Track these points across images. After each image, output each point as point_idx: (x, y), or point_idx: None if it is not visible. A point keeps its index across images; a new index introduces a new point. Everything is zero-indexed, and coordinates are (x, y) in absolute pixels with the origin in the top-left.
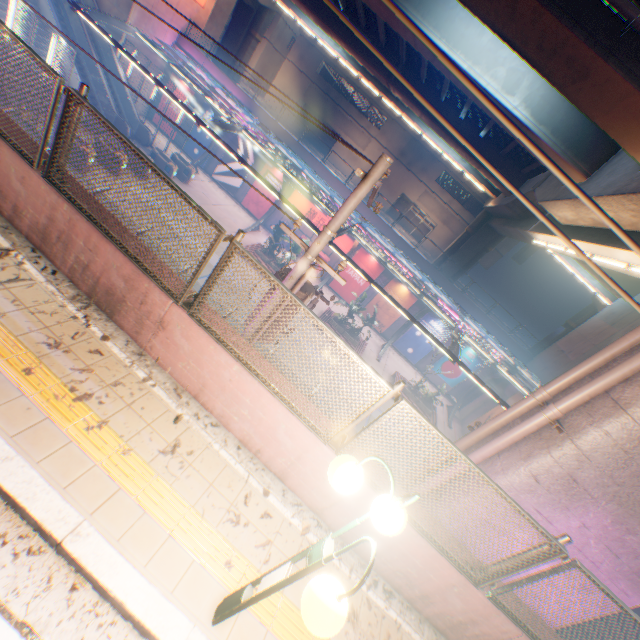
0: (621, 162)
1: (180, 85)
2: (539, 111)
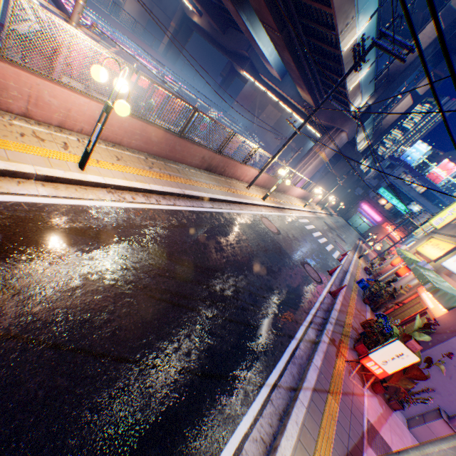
0: (292, 84)
1: None
2: (276, 62)
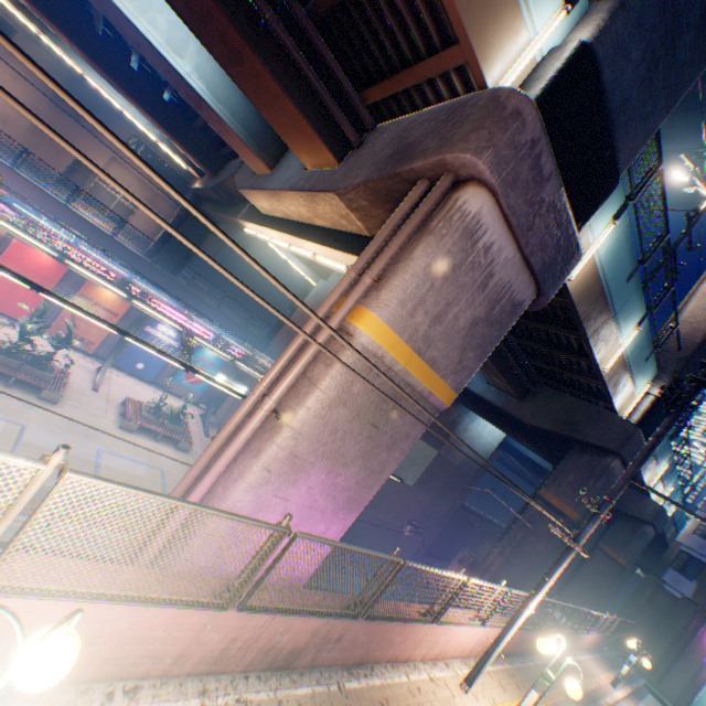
0: (294, 160)
1: None
2: (216, 87)
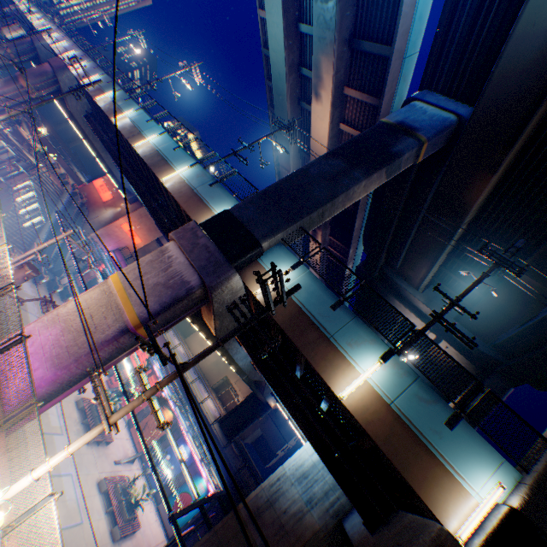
0: None
1: (103, 265)
2: None
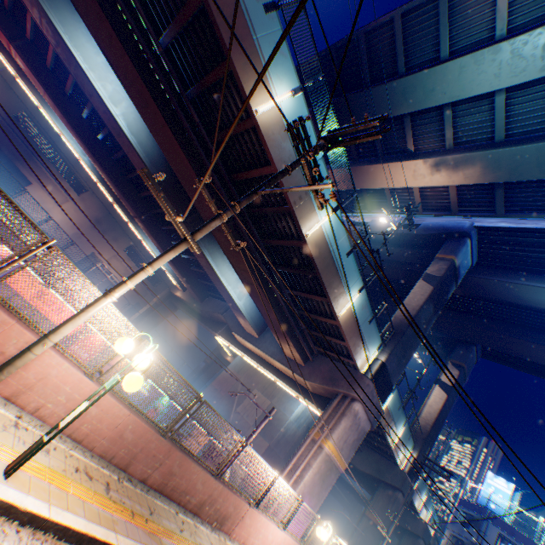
0: (273, 339)
1: None
2: (248, 309)
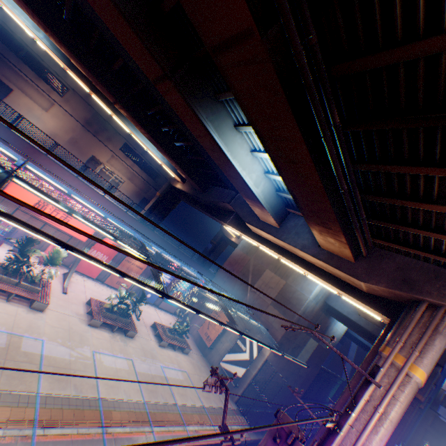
0: (299, 228)
1: None
2: (267, 197)
